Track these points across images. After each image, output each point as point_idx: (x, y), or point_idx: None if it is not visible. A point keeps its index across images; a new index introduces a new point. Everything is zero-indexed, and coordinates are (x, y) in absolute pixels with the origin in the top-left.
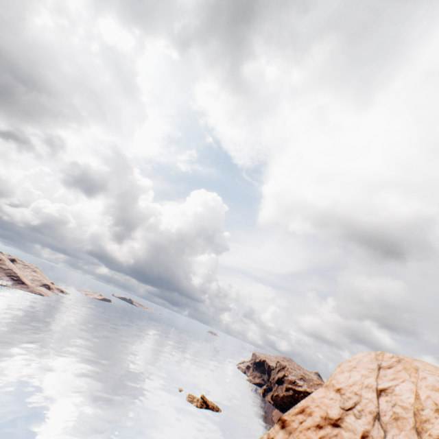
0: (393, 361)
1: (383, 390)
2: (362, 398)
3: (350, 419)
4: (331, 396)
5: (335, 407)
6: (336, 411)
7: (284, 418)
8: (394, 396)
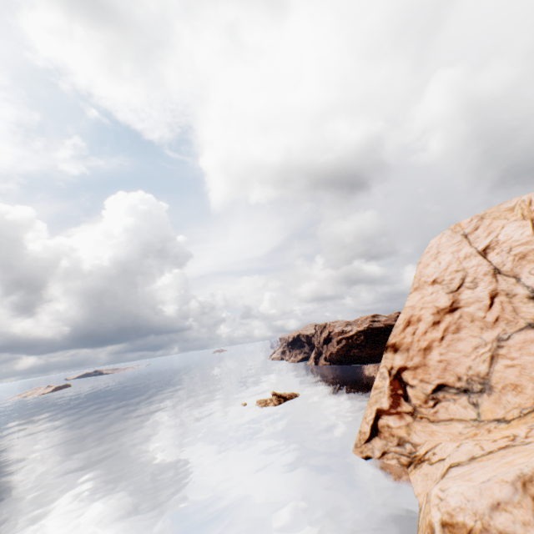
0: (476, 223)
1: (486, 249)
2: (467, 269)
3: (466, 295)
4: (430, 292)
5: (441, 297)
6: (445, 300)
7: (392, 343)
8: (503, 244)
